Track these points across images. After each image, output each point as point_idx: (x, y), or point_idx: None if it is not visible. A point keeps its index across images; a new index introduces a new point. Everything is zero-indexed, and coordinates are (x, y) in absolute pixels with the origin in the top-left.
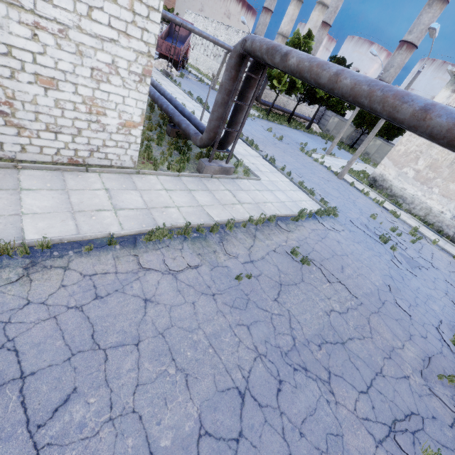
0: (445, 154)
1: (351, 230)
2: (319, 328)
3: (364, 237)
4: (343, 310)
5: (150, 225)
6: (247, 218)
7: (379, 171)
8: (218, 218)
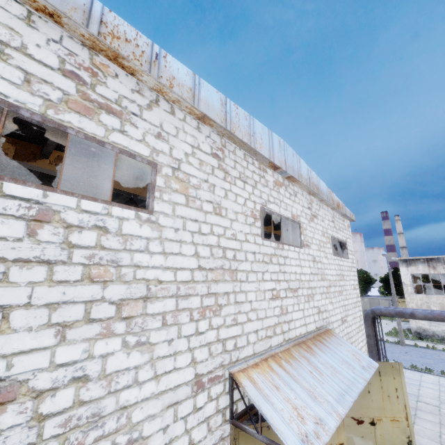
0: (442, 298)
1: None
2: None
3: None
4: None
5: None
6: None
7: (414, 325)
8: None
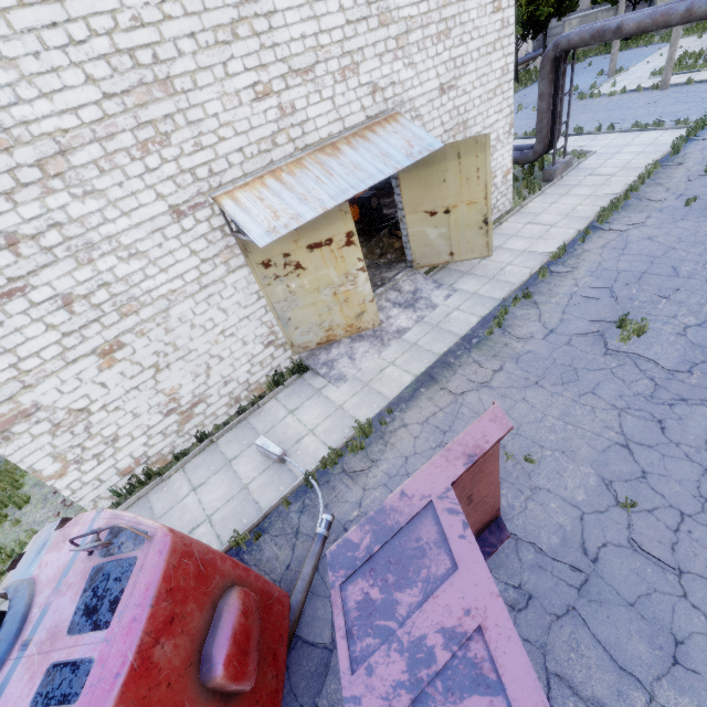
0: None
1: None
2: None
3: None
4: None
5: (584, 220)
6: (637, 178)
7: None
8: (616, 192)
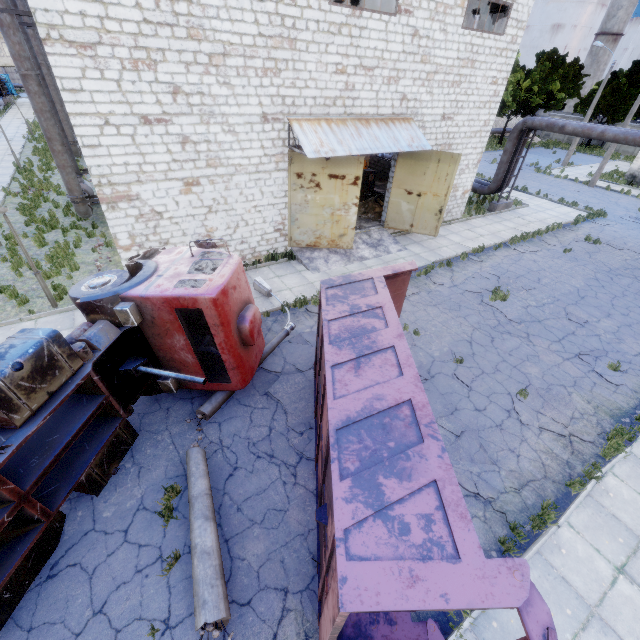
0: None
1: (622, 223)
2: (621, 265)
3: (636, 226)
4: (634, 259)
5: (502, 239)
6: (545, 228)
7: (636, 166)
8: (529, 231)
